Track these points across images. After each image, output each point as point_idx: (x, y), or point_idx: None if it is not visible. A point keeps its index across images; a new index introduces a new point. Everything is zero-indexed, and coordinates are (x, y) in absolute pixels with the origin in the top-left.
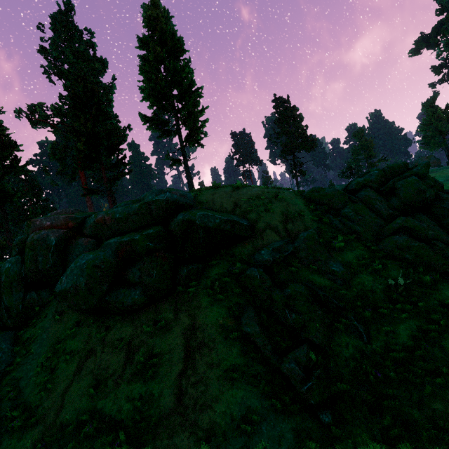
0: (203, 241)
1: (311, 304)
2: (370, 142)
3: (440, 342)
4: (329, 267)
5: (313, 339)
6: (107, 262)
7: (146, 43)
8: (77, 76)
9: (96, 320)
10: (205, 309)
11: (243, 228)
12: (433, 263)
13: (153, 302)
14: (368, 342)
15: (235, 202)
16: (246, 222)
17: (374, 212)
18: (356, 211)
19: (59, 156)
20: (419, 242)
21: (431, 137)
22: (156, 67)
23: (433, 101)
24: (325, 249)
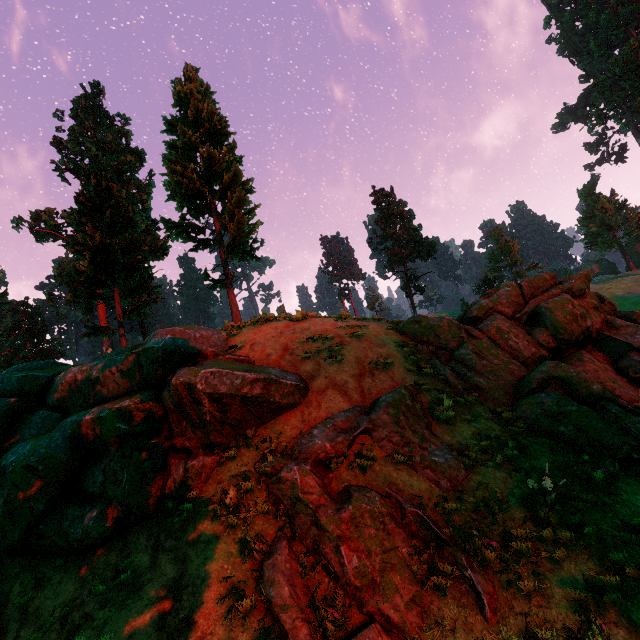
0: (212, 418)
1: (390, 533)
2: (512, 243)
3: (630, 614)
4: (427, 456)
5: (388, 612)
6: (50, 459)
7: (176, 126)
8: (89, 171)
9: (24, 567)
10: (206, 546)
11: (285, 390)
12: (607, 441)
13: (122, 531)
14: (493, 615)
15: (285, 344)
16: (293, 380)
17: (509, 352)
18: (478, 352)
19: (69, 278)
20: (580, 403)
21: (598, 234)
22: (191, 156)
23: (592, 187)
24: (423, 421)
